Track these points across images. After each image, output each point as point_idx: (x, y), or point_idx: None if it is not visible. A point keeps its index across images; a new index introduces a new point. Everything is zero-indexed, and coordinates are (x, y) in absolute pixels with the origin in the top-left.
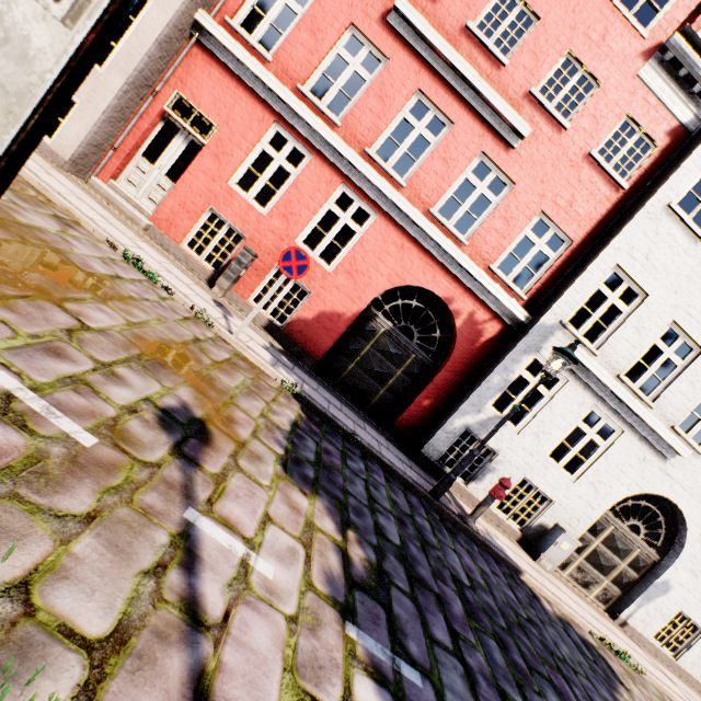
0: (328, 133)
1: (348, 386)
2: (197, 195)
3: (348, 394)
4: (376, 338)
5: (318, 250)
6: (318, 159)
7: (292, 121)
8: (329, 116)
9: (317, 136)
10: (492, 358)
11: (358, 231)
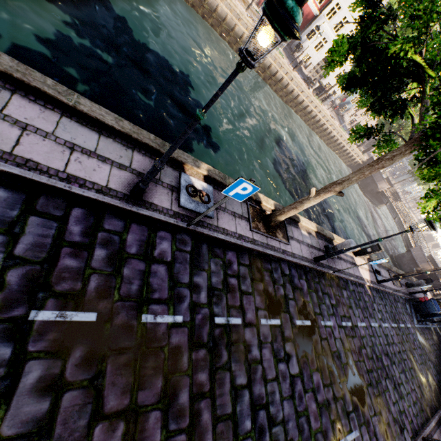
0: None
1: None
2: None
3: None
4: None
5: None
6: None
7: None
8: None
9: None
10: (309, 24)
11: None
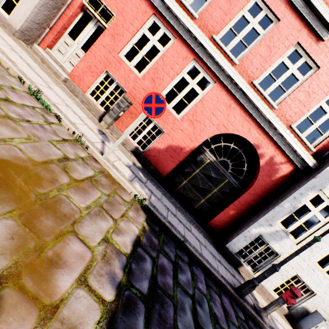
0: (188, 21)
1: (181, 194)
2: (98, 61)
3: (180, 199)
4: (203, 166)
5: (172, 104)
6: (179, 41)
7: (165, 13)
8: (190, 11)
9: (180, 24)
10: (283, 189)
11: (200, 93)
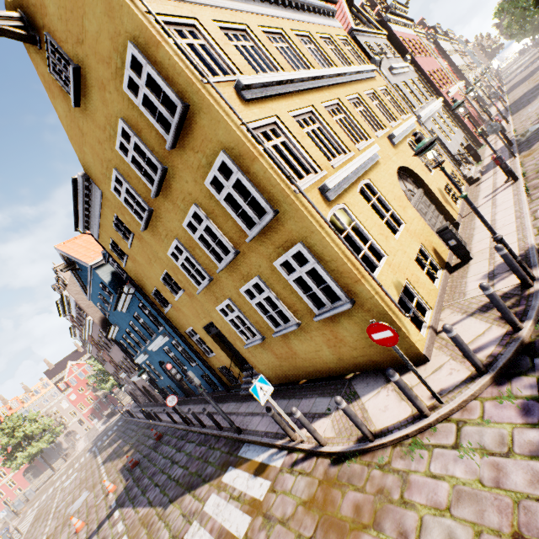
0: None
1: None
2: None
3: None
4: None
5: None
6: None
7: None
8: None
9: None
10: None
11: None
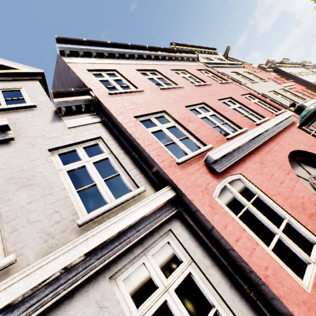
0: None
1: None
2: None
3: None
4: None
5: None
6: None
7: None
8: None
9: None
10: None
11: None
